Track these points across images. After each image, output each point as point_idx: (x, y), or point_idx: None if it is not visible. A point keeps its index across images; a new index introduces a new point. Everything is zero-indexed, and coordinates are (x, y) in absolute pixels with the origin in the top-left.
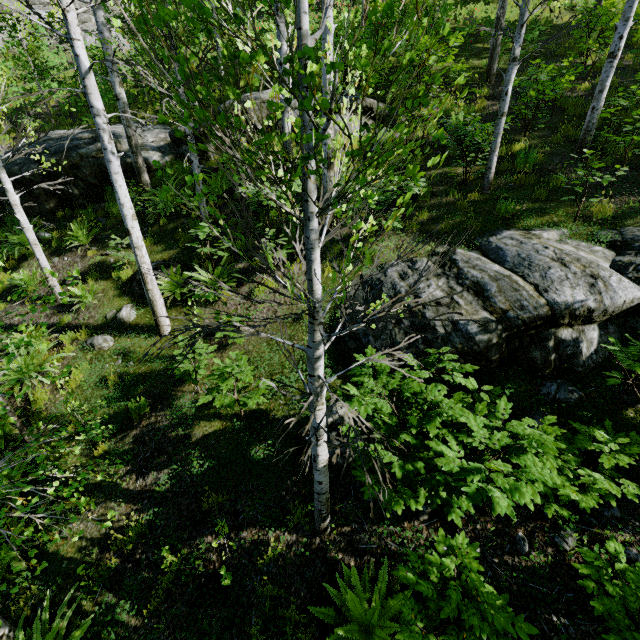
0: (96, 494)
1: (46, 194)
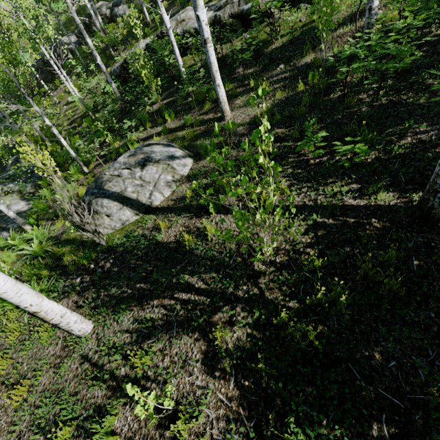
0: (64, 130)
1: (47, 72)
